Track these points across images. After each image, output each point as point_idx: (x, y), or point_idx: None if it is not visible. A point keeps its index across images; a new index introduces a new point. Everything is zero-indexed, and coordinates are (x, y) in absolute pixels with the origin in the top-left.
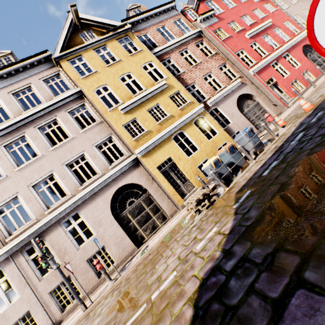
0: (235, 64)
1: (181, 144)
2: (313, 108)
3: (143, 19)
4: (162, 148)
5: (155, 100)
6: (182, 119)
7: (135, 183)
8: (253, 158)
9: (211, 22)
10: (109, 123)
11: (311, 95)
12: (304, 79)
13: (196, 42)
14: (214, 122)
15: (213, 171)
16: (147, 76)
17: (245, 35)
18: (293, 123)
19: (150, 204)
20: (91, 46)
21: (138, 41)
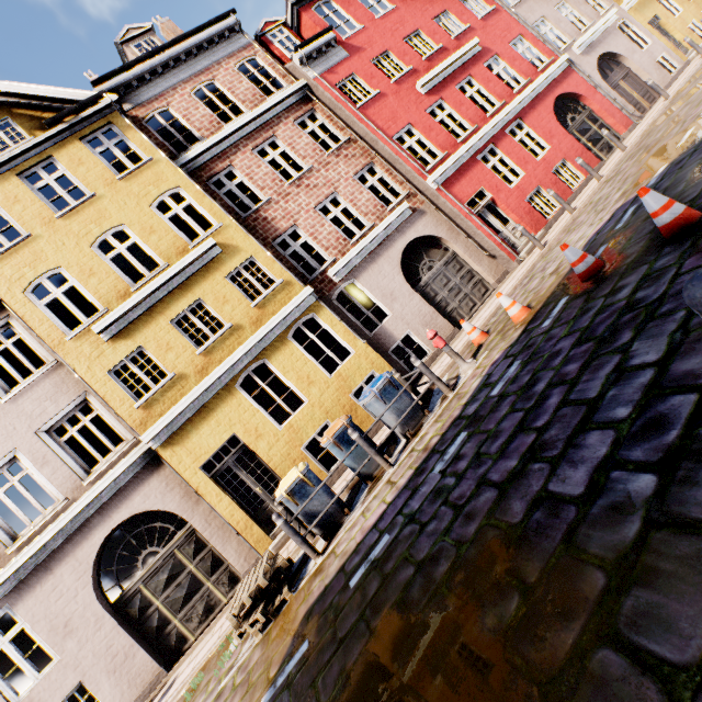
0: (396, 164)
1: (306, 350)
2: (526, 318)
3: (155, 69)
4: (212, 414)
5: (190, 292)
6: (259, 333)
7: (157, 508)
8: (399, 451)
9: (330, 60)
10: (73, 369)
11: (558, 241)
12: (558, 184)
13: (297, 117)
14: (341, 327)
15: (283, 520)
16: (168, 231)
17: (415, 87)
18: (489, 351)
19: (196, 552)
20: (11, 167)
21: (140, 136)
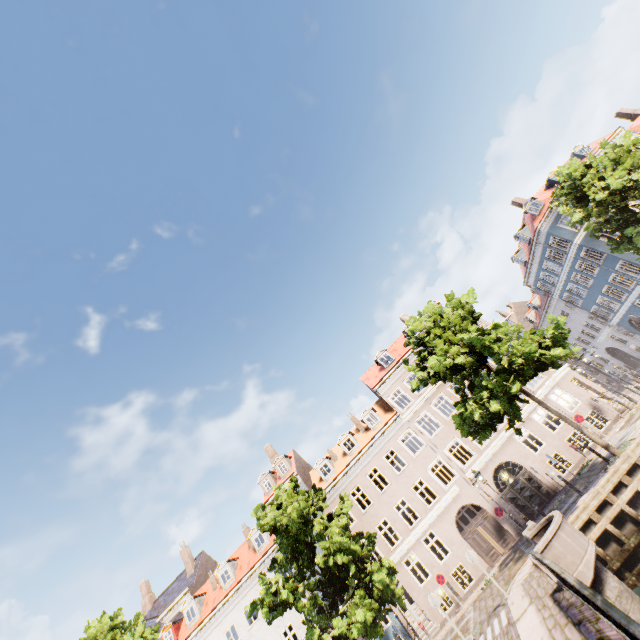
0: None
1: None
2: None
3: None
4: None
5: None
6: None
7: None
8: None
9: None
10: None
11: None
12: None
13: None
14: None
15: None
16: None
17: None
18: None
19: None
20: None
21: None
